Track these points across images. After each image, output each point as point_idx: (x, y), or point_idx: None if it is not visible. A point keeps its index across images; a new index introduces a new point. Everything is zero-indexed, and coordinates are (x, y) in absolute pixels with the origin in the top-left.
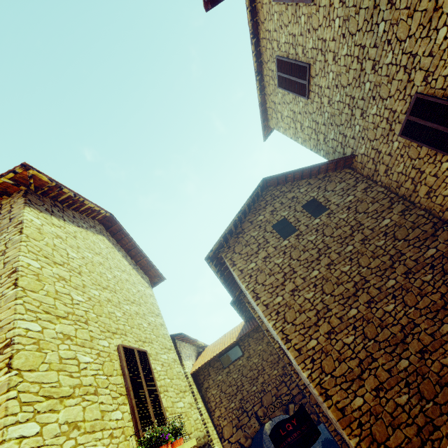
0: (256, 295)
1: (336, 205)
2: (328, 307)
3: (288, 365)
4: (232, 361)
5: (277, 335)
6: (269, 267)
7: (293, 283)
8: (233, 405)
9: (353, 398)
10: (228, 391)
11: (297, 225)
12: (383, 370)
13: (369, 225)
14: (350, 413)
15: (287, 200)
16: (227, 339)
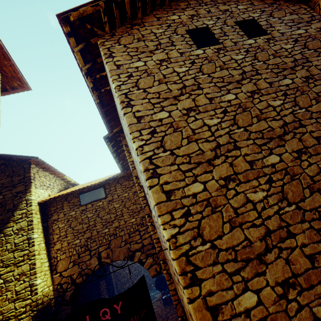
0: (128, 100)
1: (280, 33)
2: (236, 144)
3: (148, 216)
4: (92, 201)
5: (140, 163)
6: (163, 72)
7: (193, 101)
8: (78, 242)
9: (241, 292)
10: (77, 228)
11: (221, 38)
12: (302, 255)
13: (319, 65)
14: (228, 318)
15: (217, 10)
16: (96, 181)
